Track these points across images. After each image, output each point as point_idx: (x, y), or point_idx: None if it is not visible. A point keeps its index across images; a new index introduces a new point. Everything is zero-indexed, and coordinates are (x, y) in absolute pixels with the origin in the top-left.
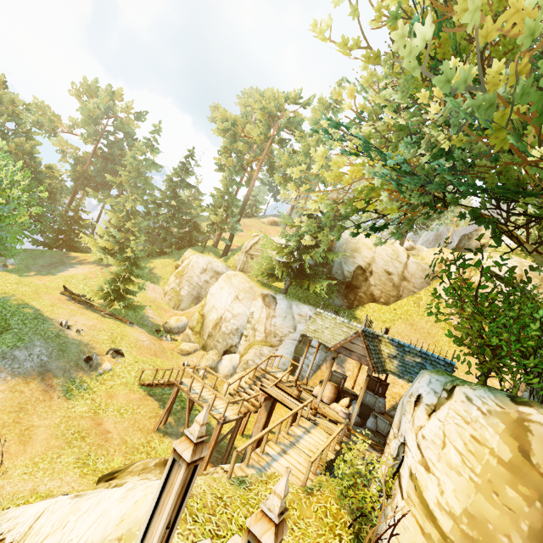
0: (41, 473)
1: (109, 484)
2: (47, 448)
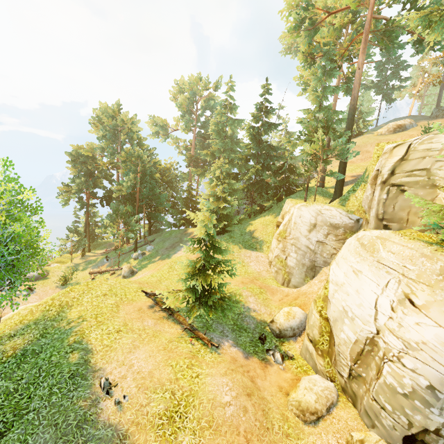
0: None
1: None
2: None
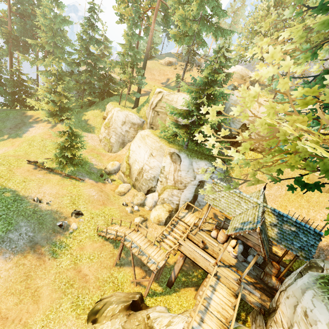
0: (53, 323)
1: (94, 328)
2: (51, 301)
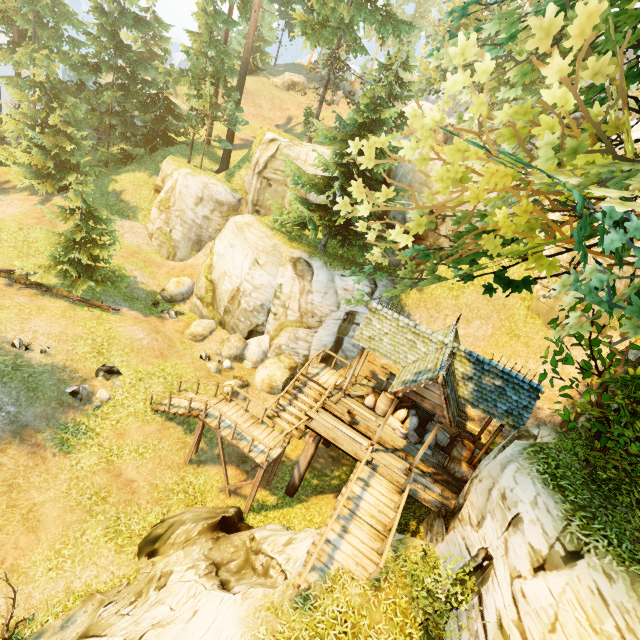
0: (70, 563)
1: (153, 565)
2: (64, 528)
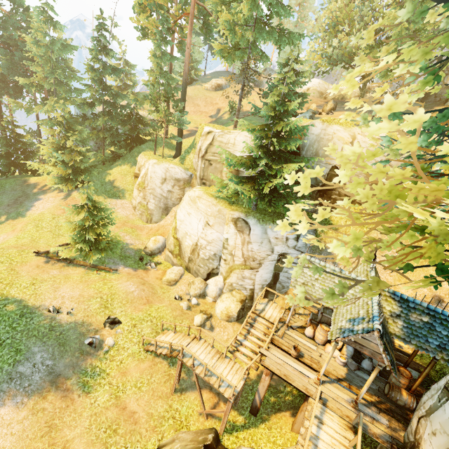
0: None
1: None
2: None
